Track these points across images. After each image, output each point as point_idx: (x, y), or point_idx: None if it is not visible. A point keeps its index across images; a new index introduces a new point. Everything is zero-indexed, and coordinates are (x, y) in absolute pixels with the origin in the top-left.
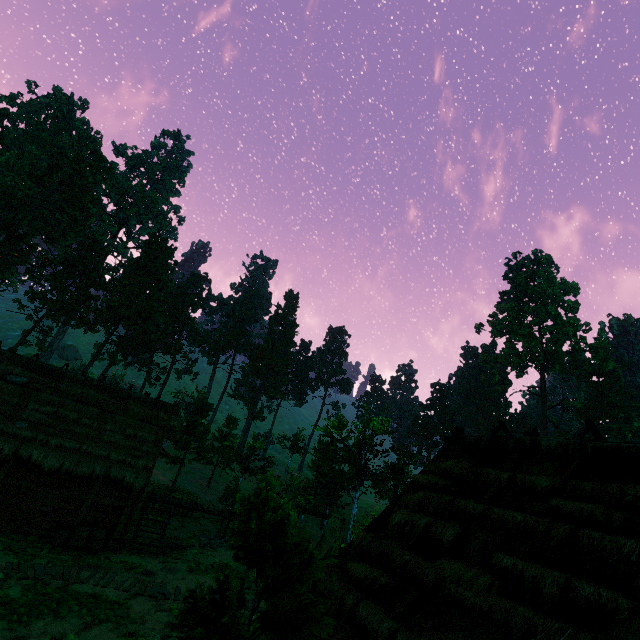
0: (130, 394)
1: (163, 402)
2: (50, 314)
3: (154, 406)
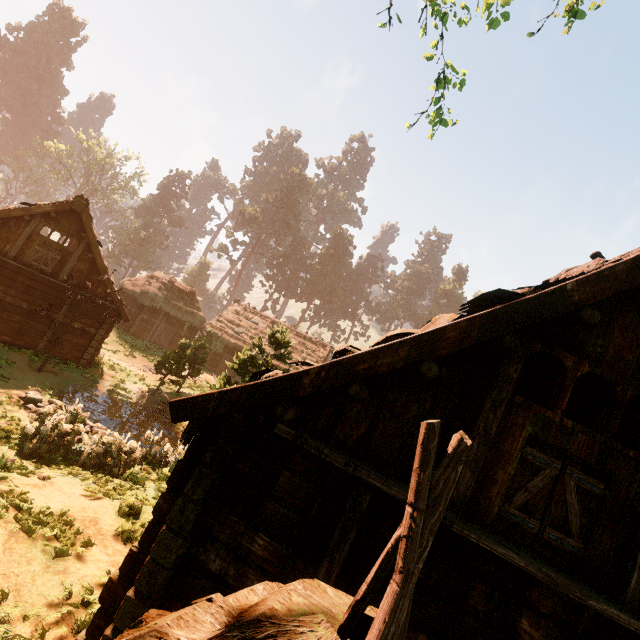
0: (306, 336)
1: (324, 343)
2: (276, 289)
3: (318, 344)
